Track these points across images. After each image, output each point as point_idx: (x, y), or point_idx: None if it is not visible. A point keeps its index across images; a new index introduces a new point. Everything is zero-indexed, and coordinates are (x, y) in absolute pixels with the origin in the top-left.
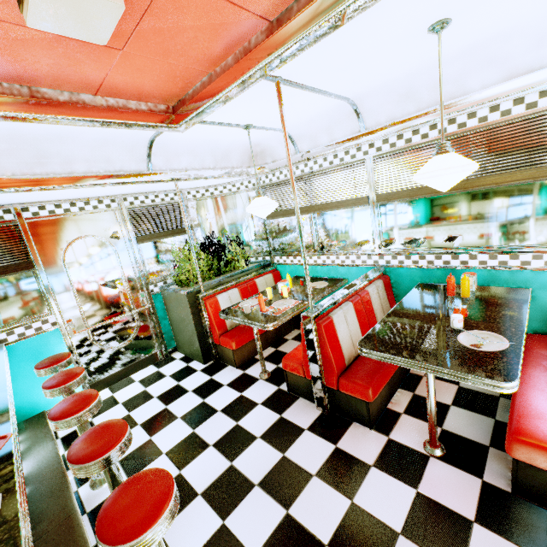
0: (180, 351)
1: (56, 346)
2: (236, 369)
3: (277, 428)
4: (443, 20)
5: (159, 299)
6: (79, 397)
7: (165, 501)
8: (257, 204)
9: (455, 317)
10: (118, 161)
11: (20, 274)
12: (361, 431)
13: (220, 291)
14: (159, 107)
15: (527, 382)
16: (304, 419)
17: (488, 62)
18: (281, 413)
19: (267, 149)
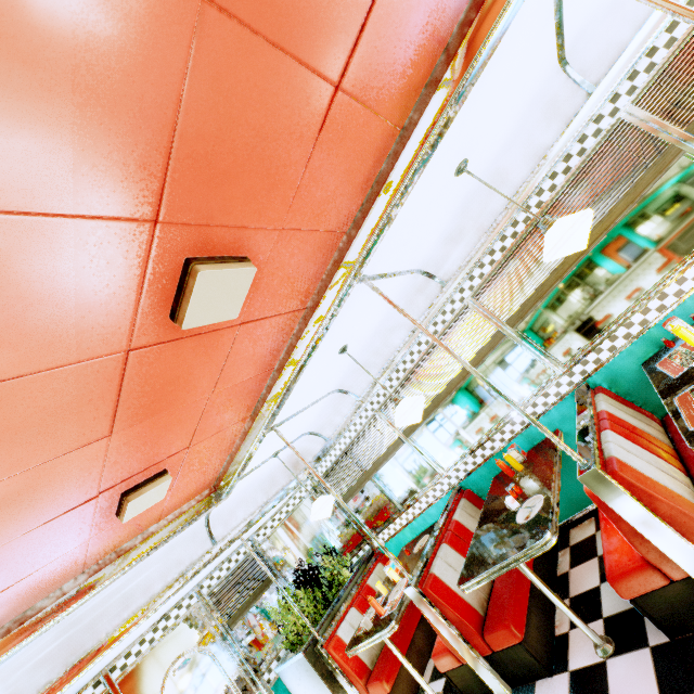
0: None
1: None
2: None
3: None
4: (341, 348)
5: (281, 688)
6: None
7: None
8: (316, 509)
9: (506, 501)
10: (186, 556)
11: None
12: (545, 686)
13: (337, 625)
14: (204, 494)
15: (603, 515)
16: None
17: (392, 330)
18: None
19: (303, 451)
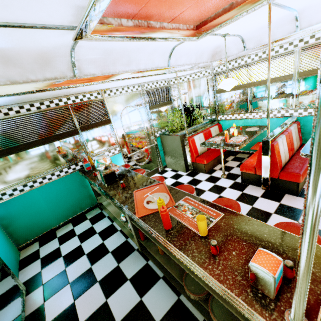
0: (169, 167)
1: (120, 162)
2: (205, 174)
3: (243, 197)
4: None
5: (158, 140)
6: (156, 178)
7: (239, 206)
8: (228, 82)
9: None
10: (156, 62)
11: (105, 126)
12: (292, 197)
13: (194, 135)
14: (190, 27)
15: None
16: (256, 193)
17: None
18: (242, 191)
19: (224, 49)
